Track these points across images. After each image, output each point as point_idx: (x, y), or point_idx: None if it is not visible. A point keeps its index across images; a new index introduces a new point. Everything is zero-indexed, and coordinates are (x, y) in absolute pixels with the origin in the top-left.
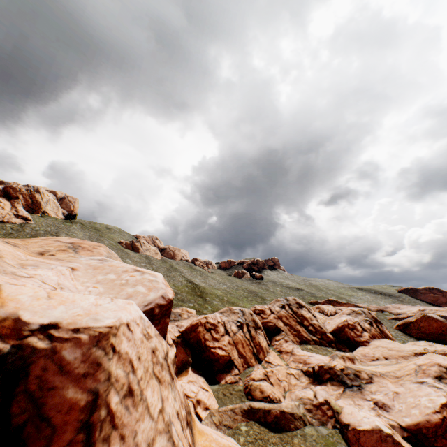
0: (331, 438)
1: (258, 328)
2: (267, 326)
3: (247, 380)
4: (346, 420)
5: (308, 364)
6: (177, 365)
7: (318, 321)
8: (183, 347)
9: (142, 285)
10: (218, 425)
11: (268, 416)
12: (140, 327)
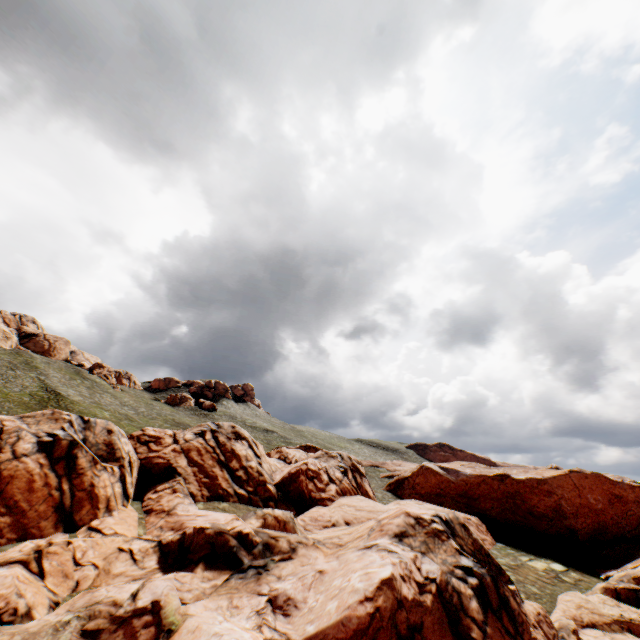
0: None
1: (114, 460)
2: (152, 465)
3: None
4: None
5: (183, 529)
6: None
7: (264, 466)
8: None
9: None
10: None
11: None
12: None
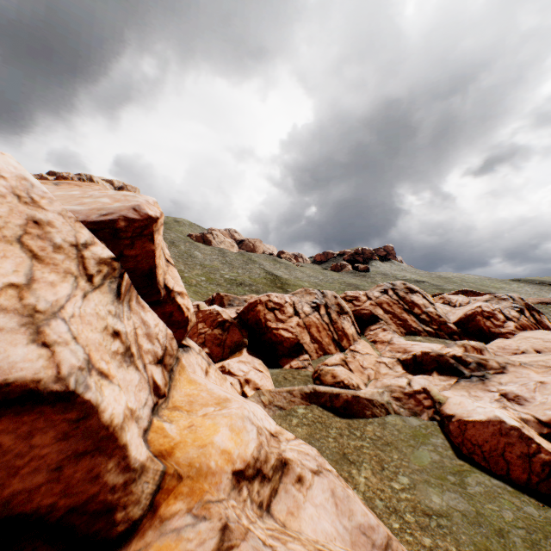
0: (423, 430)
1: (344, 313)
2: (360, 314)
3: (318, 366)
4: (450, 411)
5: (409, 352)
6: (229, 346)
7: (437, 310)
8: (238, 328)
9: (109, 198)
10: (266, 405)
11: (336, 401)
12: (6, 182)
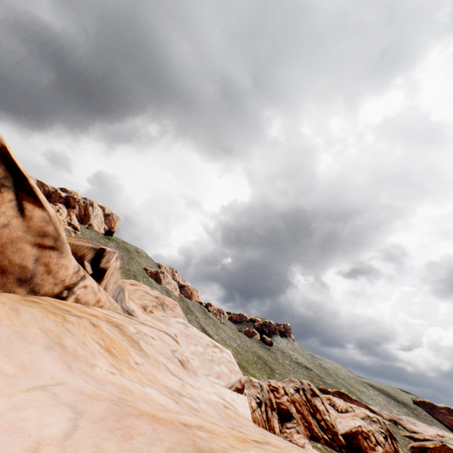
0: None
1: (273, 409)
2: (280, 408)
3: None
4: None
5: None
6: None
7: (330, 417)
8: None
9: (224, 364)
10: None
11: None
12: None
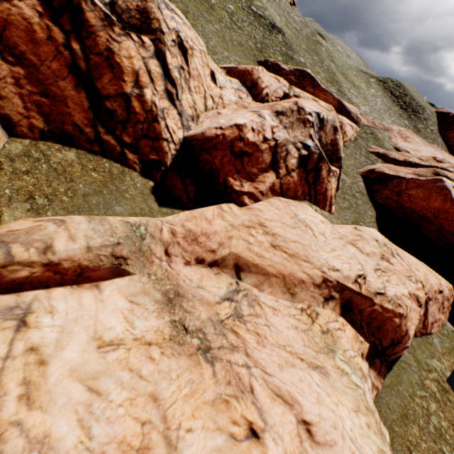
0: None
1: None
2: None
3: None
4: None
5: None
6: None
7: (182, 99)
8: None
9: None
10: None
11: None
12: None
